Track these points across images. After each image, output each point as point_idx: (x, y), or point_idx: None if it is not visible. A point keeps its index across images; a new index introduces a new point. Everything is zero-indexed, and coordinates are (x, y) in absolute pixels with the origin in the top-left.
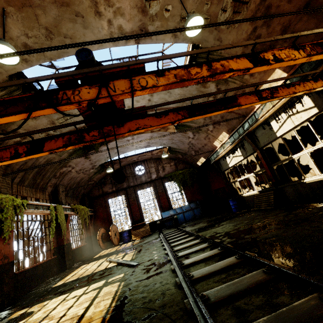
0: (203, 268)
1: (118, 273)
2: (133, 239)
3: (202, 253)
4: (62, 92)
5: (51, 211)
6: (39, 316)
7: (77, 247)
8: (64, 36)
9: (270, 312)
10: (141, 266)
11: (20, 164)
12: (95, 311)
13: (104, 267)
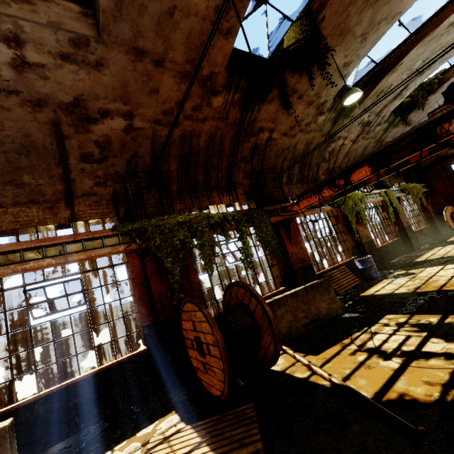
0: None
1: None
2: None
3: None
4: (439, 127)
5: (383, 197)
6: (425, 275)
7: (417, 230)
8: (378, 24)
9: None
10: None
11: (345, 162)
12: None
13: None
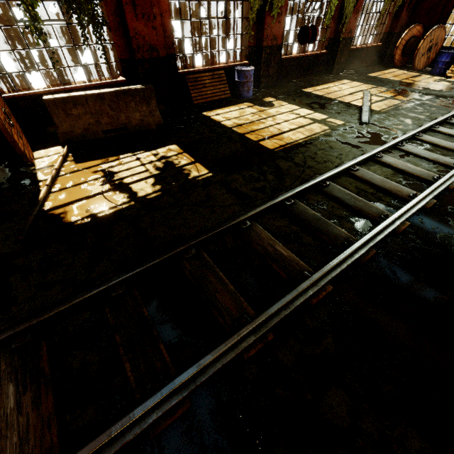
0: (375, 174)
1: (343, 118)
2: (448, 75)
3: (421, 165)
4: None
5: None
6: (272, 112)
7: (361, 47)
8: None
9: (328, 218)
10: (364, 127)
11: None
12: (290, 136)
13: (350, 100)
